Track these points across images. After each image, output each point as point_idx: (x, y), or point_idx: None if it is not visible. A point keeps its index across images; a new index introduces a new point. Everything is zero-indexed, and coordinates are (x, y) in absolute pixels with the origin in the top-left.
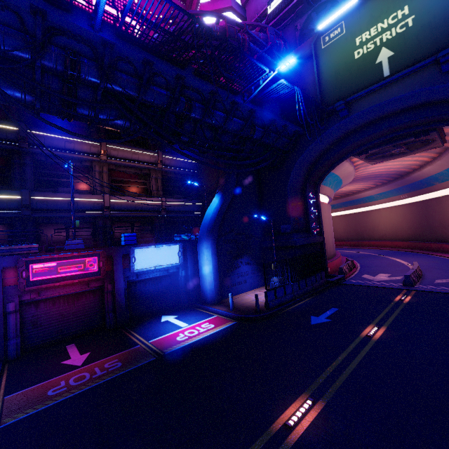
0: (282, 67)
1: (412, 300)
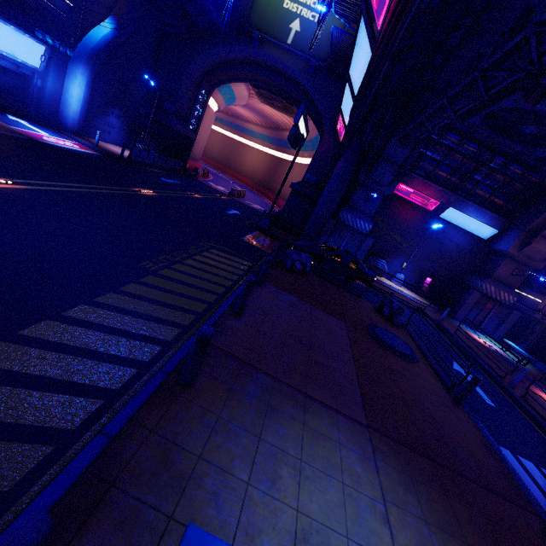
0: None
1: (226, 199)
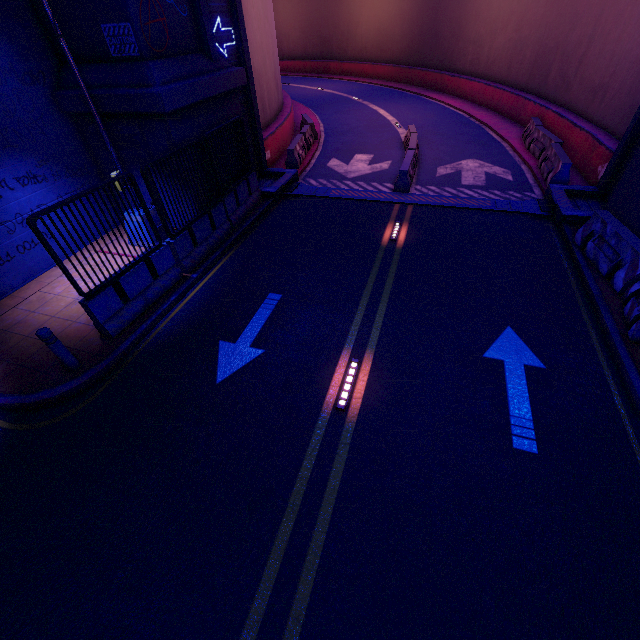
0: None
1: (411, 238)
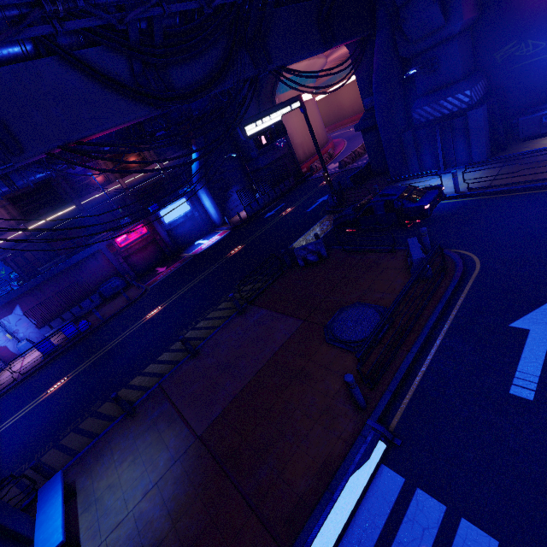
0: None
1: None
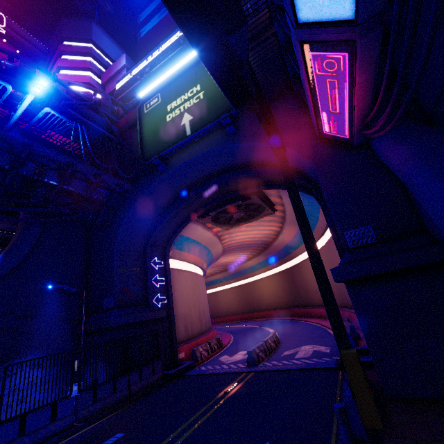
0: (36, 90)
1: (239, 391)
